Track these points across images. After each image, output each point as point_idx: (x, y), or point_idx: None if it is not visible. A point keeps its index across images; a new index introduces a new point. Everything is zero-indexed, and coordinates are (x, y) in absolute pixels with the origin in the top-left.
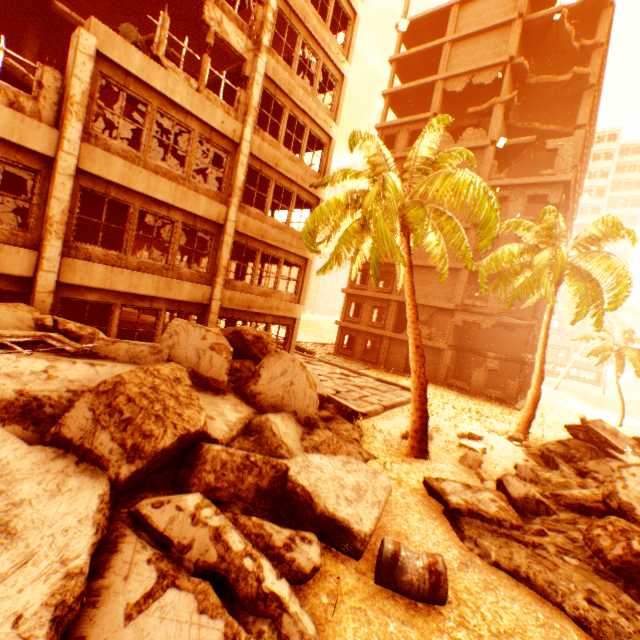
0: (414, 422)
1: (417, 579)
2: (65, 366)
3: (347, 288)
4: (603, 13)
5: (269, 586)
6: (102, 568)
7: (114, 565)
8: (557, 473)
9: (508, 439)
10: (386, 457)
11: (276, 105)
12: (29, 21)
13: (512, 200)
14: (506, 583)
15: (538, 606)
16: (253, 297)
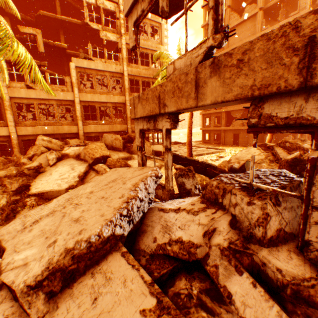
0: (187, 153)
1: None
2: (82, 148)
3: (202, 112)
4: None
5: None
6: (87, 175)
7: (89, 174)
8: None
9: None
10: None
11: None
12: (63, 58)
13: None
14: None
15: None
16: None
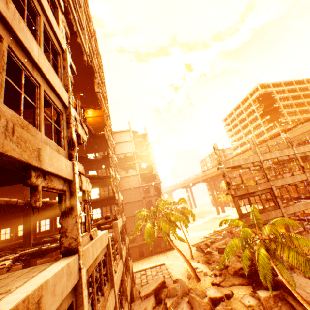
0: (194, 273)
1: (231, 294)
2: None
3: None
4: (147, 136)
5: (229, 307)
6: None
7: None
8: (212, 264)
9: (197, 262)
10: (197, 286)
11: (111, 199)
12: (30, 212)
13: (150, 188)
14: (231, 287)
15: (235, 286)
16: (131, 268)
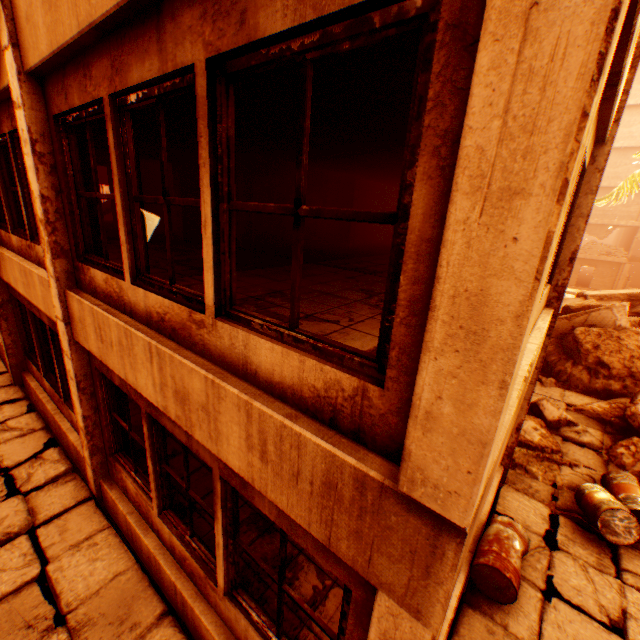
0: None
1: None
2: None
3: None
4: None
5: None
6: None
7: None
8: None
9: None
10: None
11: None
12: None
13: None
14: None
15: None
16: None
